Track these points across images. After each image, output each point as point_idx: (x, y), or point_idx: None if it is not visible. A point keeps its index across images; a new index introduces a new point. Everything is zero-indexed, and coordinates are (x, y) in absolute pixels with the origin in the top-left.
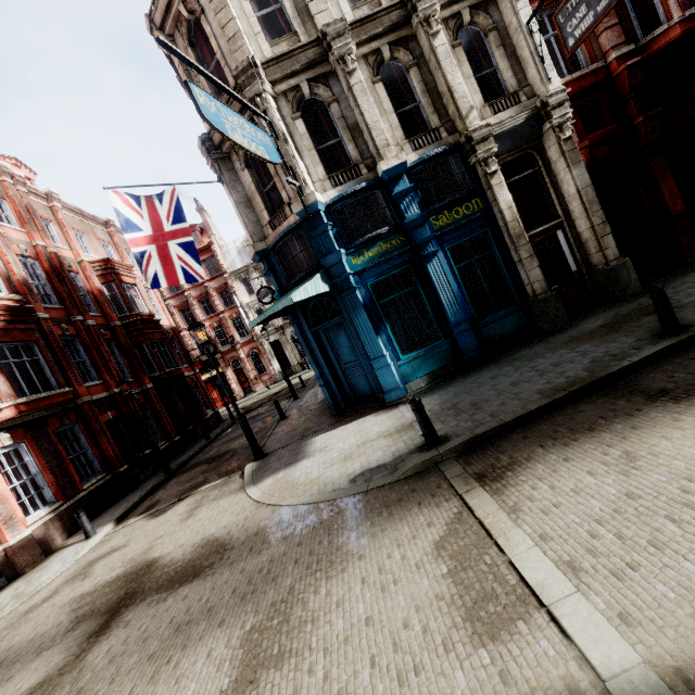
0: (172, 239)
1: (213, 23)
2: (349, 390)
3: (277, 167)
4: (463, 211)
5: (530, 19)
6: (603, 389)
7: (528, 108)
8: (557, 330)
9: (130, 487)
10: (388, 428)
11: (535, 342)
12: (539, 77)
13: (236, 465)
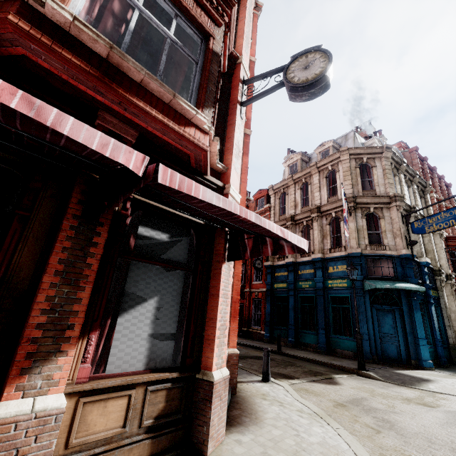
0: (346, 221)
1: (378, 172)
2: (380, 350)
3: (386, 230)
4: (434, 293)
5: (447, 248)
6: None
7: (445, 272)
8: None
9: None
10: None
11: None
12: (446, 265)
13: (326, 369)
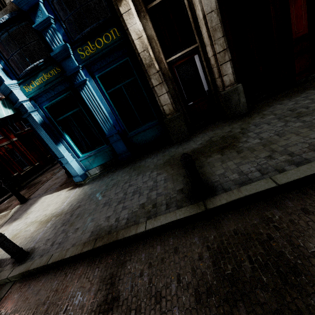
0: None
1: None
2: None
3: None
4: (103, 41)
5: None
6: (115, 250)
7: None
8: (180, 141)
9: (2, 194)
10: (49, 213)
11: (162, 150)
12: None
13: None
